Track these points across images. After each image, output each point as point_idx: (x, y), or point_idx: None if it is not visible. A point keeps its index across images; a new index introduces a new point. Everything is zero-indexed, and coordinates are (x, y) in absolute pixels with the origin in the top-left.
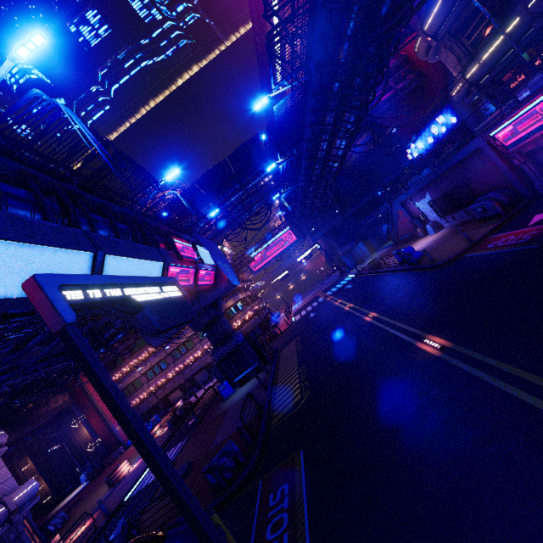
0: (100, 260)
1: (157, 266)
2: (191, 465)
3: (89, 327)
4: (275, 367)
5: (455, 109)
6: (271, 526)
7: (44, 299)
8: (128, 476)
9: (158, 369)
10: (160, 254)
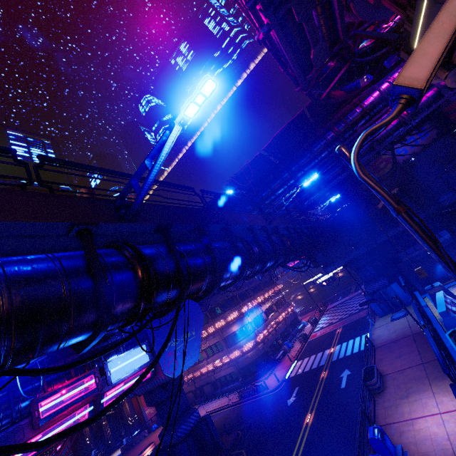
0: None
1: None
2: None
3: None
4: None
5: None
6: None
7: None
8: None
9: None
10: None
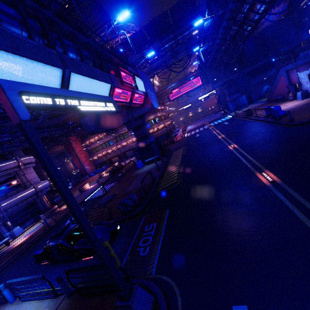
0: (67, 75)
1: (106, 86)
2: (114, 196)
3: (71, 114)
4: (167, 160)
5: None
6: (143, 240)
7: (6, 99)
8: (88, 190)
9: (108, 144)
10: (110, 78)
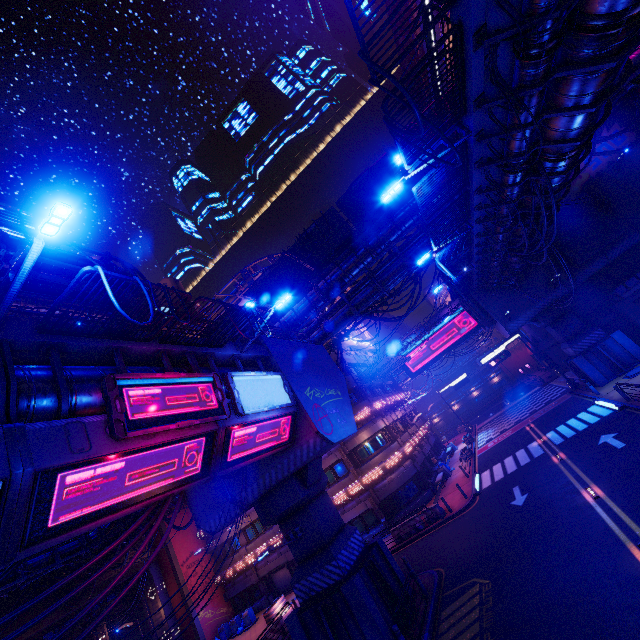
0: None
1: None
2: None
3: None
4: None
5: None
6: None
7: None
8: None
9: (260, 527)
10: (7, 450)
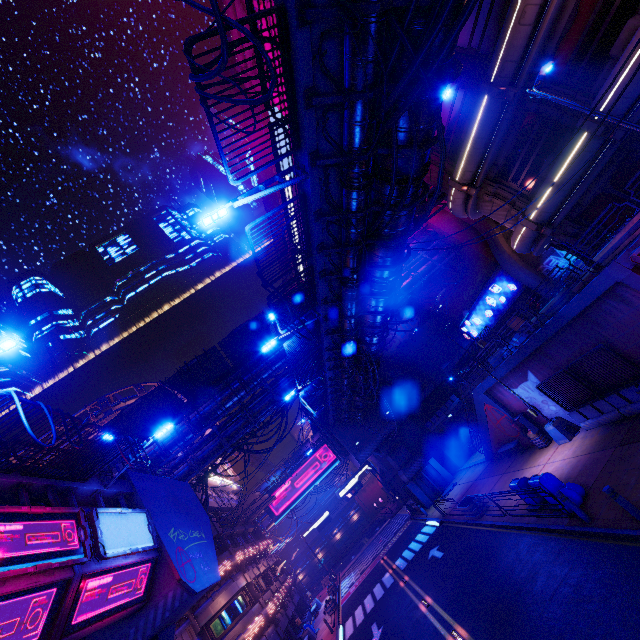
0: None
1: None
2: None
3: None
4: None
5: (511, 274)
6: None
7: None
8: None
9: None
10: None
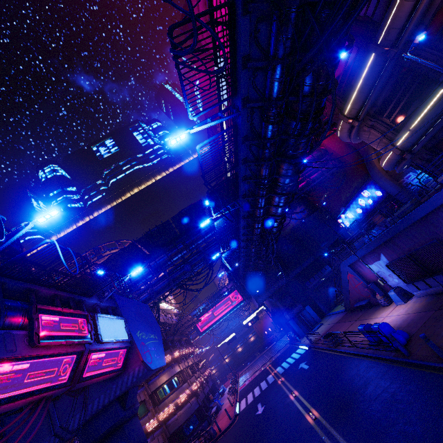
0: None
1: None
2: None
3: None
4: None
5: (378, 184)
6: None
7: None
8: None
9: None
10: None
